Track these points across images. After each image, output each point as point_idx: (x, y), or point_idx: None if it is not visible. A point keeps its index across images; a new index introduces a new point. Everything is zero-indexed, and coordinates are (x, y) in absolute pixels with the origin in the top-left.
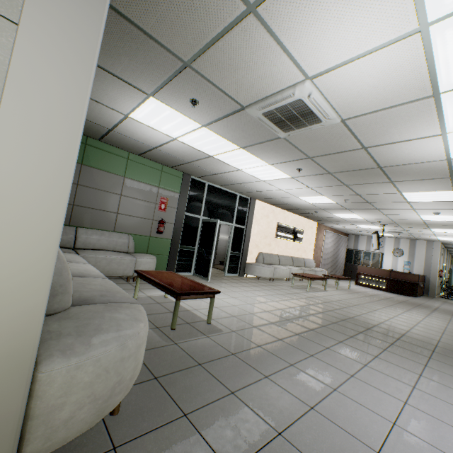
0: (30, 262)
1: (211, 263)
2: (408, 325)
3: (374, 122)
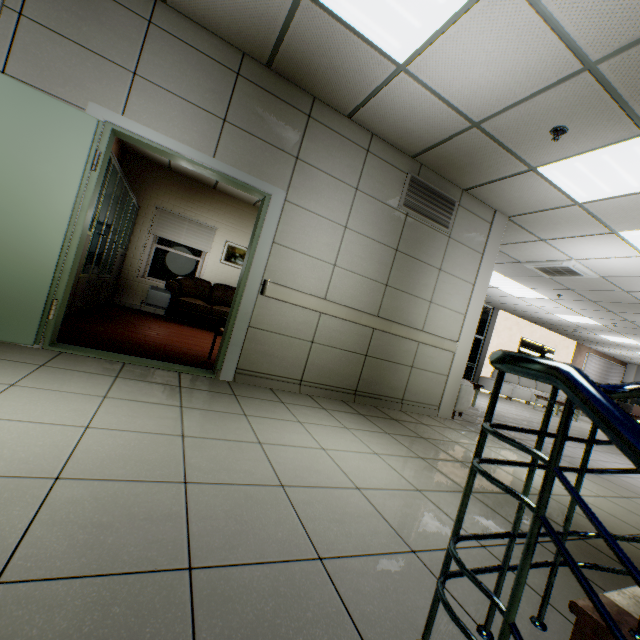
0: (465, 351)
1: None
2: None
3: (627, 280)
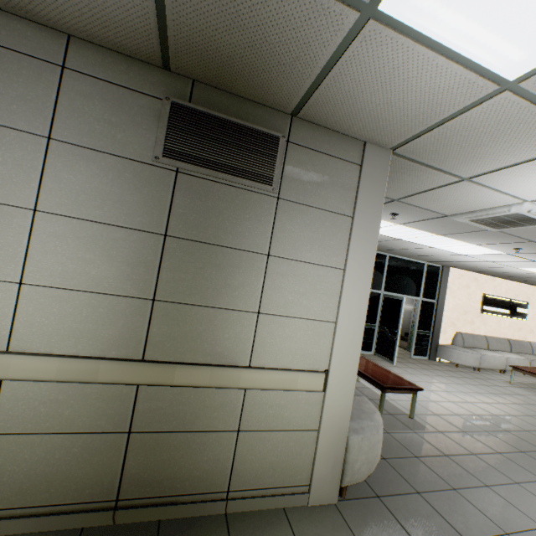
0: (347, 382)
1: (396, 345)
2: None
3: None
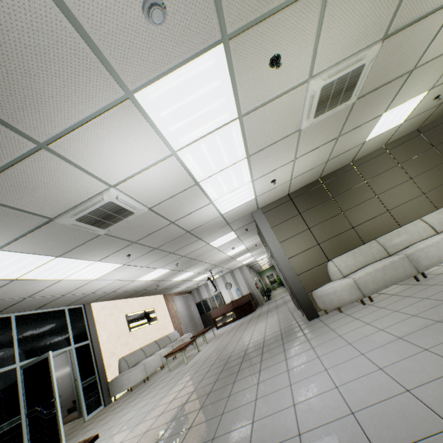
0: None
1: (59, 418)
2: (262, 332)
3: (171, 204)
